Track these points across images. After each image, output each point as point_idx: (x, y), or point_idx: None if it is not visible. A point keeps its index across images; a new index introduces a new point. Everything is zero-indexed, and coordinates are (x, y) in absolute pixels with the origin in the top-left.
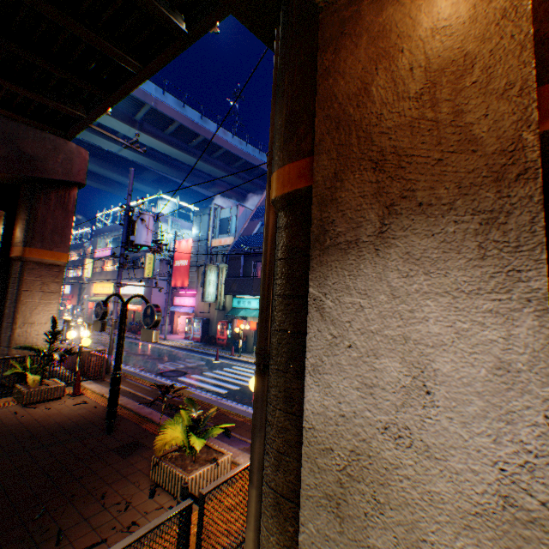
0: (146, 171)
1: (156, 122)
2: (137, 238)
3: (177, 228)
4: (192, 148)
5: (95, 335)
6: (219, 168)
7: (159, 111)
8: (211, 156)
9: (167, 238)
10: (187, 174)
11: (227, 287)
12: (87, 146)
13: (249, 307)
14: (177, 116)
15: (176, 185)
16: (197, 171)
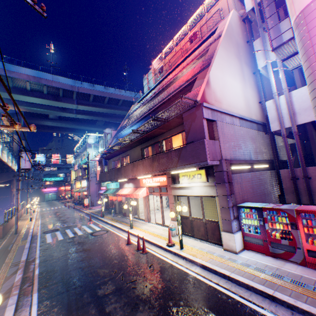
0: (97, 121)
1: (83, 98)
2: (21, 165)
3: (97, 149)
4: (107, 104)
5: (66, 210)
6: (124, 110)
7: (81, 93)
8: (118, 105)
9: (92, 155)
10: (112, 118)
11: (100, 178)
12: (67, 117)
13: (111, 188)
14: (91, 91)
15: (115, 124)
16: (117, 114)
